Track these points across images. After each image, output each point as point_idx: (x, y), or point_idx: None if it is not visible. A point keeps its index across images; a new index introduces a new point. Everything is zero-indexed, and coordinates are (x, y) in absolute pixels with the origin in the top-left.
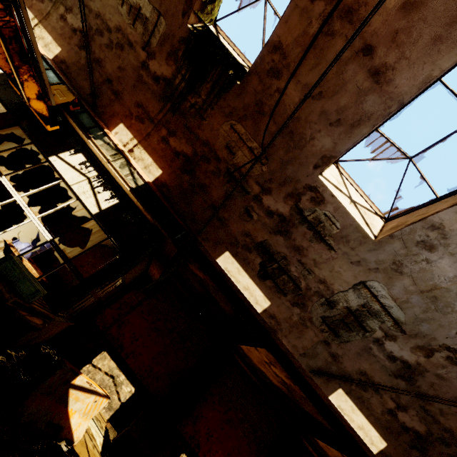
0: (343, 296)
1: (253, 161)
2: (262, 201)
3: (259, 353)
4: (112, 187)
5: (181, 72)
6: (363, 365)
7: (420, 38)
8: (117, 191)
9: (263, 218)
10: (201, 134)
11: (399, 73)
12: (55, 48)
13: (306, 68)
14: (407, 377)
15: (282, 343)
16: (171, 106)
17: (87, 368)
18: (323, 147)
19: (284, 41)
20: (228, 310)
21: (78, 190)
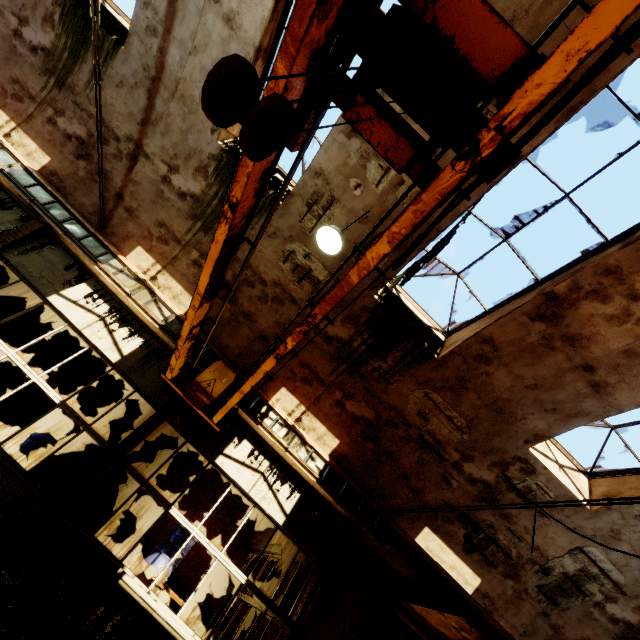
0: (559, 562)
1: (451, 428)
2: (463, 468)
3: (444, 617)
4: (288, 476)
5: (361, 336)
6: (585, 632)
7: (639, 374)
8: (294, 480)
9: (464, 486)
10: (386, 398)
11: (619, 391)
12: (187, 299)
13: (520, 364)
14: (631, 638)
15: (499, 624)
16: (347, 368)
17: None
18: (536, 427)
19: (497, 338)
20: (405, 573)
21: (257, 496)
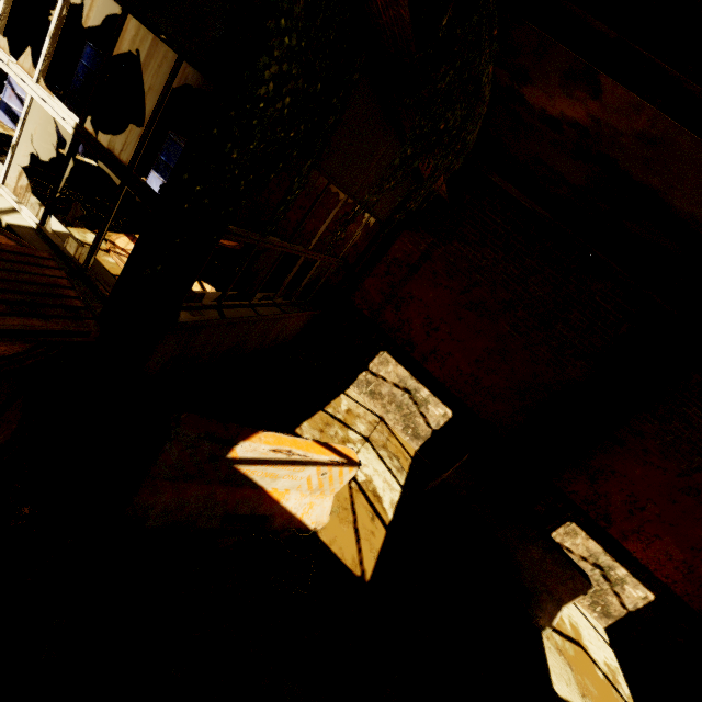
0: None
1: None
2: None
3: None
4: None
5: None
6: None
7: None
8: None
9: None
10: None
11: None
12: None
13: None
14: None
15: None
16: None
17: (364, 378)
18: None
19: None
20: None
21: None
